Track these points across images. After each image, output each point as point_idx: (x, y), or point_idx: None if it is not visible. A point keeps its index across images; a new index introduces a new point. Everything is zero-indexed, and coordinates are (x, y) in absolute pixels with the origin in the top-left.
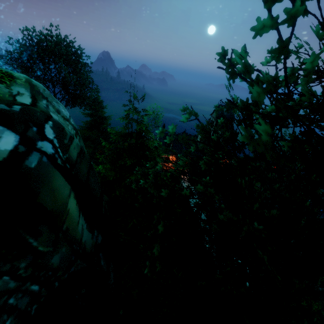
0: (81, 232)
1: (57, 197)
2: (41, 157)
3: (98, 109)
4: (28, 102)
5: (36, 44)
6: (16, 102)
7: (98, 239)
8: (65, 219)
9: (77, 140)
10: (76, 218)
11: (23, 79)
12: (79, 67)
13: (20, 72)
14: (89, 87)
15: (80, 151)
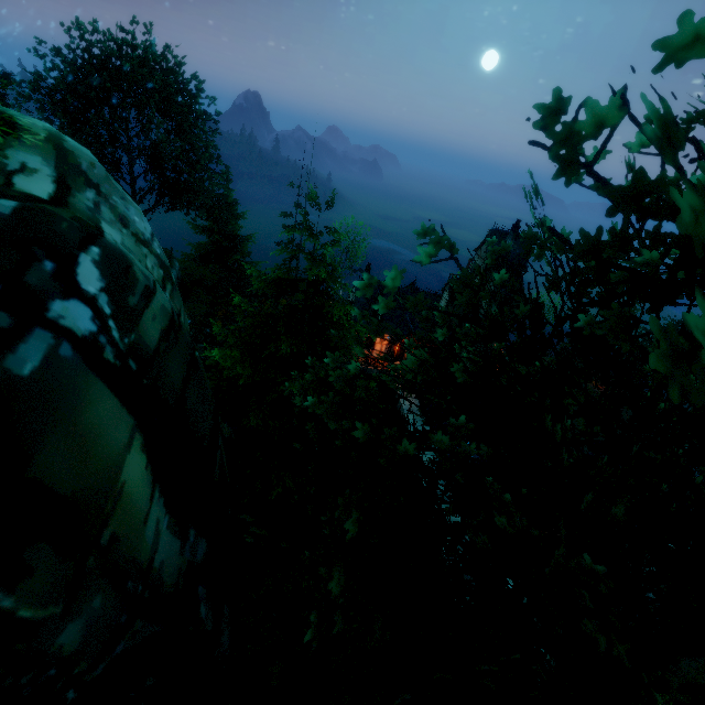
0: (152, 541)
1: (92, 454)
2: (55, 344)
3: (227, 219)
4: (45, 193)
5: (99, 61)
6: (10, 190)
7: (198, 550)
8: (110, 514)
9: (163, 298)
10: (143, 504)
11: (40, 133)
12: (190, 121)
13: (59, 122)
14: (210, 169)
15: (170, 325)
